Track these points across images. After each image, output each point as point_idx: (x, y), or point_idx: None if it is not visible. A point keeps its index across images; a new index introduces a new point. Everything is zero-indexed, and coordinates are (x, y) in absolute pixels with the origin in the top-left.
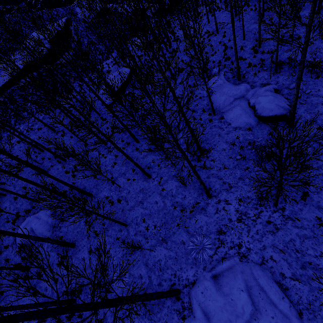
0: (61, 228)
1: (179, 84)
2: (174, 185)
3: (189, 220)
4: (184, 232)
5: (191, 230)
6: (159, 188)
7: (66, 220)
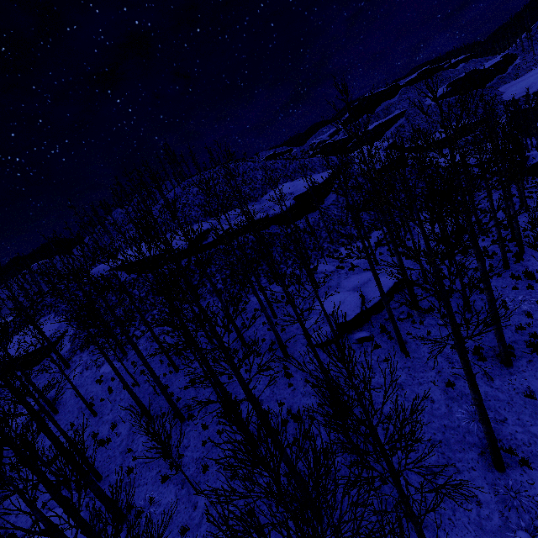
0: None
1: (526, 396)
2: None
3: None
4: None
5: None
6: None
7: None
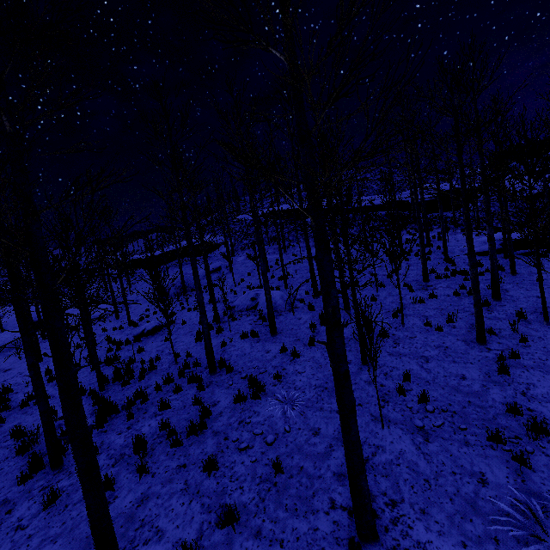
0: (281, 316)
1: None
2: (547, 382)
3: (548, 461)
4: (506, 467)
5: (536, 480)
6: (492, 365)
7: (293, 311)
